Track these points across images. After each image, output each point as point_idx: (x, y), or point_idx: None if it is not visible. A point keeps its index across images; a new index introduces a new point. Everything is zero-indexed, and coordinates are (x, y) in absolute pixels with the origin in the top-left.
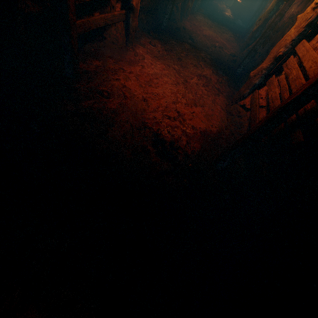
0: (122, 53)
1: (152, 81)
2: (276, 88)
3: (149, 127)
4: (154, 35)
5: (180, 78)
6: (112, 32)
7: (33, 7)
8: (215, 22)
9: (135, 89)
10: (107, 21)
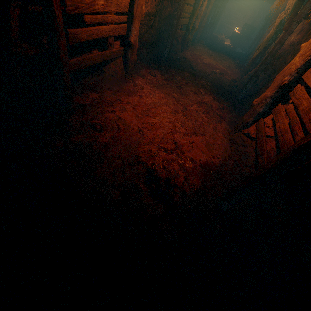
0: (121, 85)
1: (150, 110)
2: (284, 119)
3: (143, 161)
4: (155, 65)
5: (179, 106)
6: (111, 66)
7: (30, 49)
8: (215, 50)
9: (131, 120)
10: (105, 57)
